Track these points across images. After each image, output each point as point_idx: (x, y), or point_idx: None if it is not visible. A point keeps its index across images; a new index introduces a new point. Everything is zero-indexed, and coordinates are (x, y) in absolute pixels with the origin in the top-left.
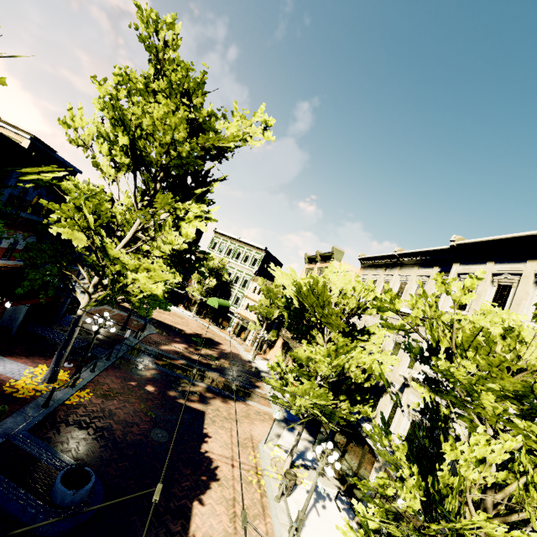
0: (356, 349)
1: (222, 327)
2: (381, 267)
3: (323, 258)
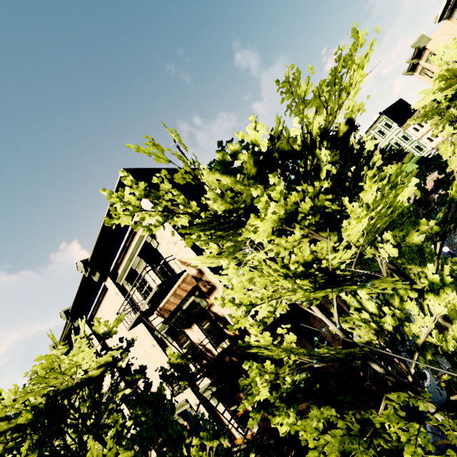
0: None
1: None
2: None
3: (416, 57)
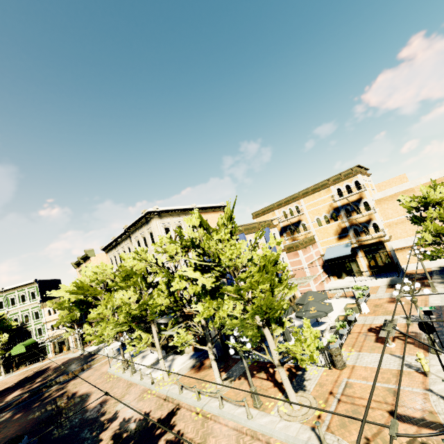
0: (114, 294)
1: (42, 359)
2: (113, 248)
3: (84, 259)
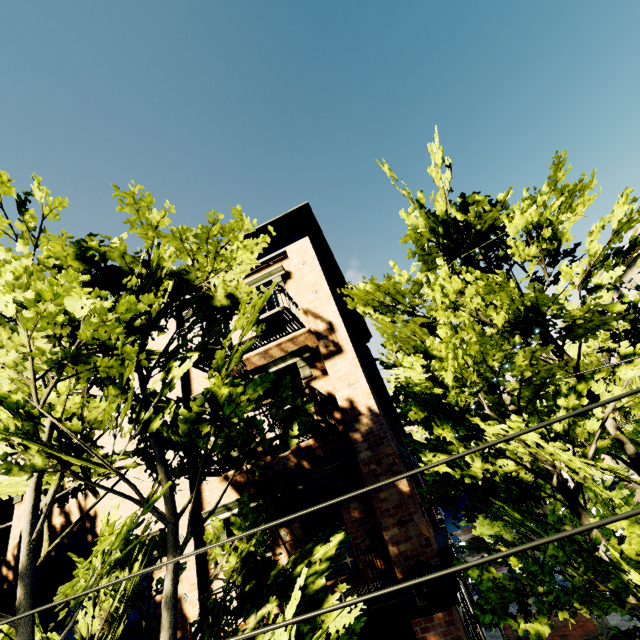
0: None
1: None
2: None
3: None
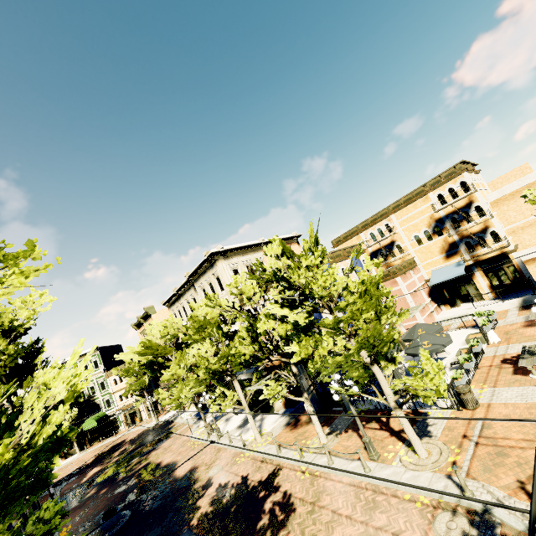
0: (186, 352)
1: (115, 433)
2: (175, 302)
3: (144, 318)
